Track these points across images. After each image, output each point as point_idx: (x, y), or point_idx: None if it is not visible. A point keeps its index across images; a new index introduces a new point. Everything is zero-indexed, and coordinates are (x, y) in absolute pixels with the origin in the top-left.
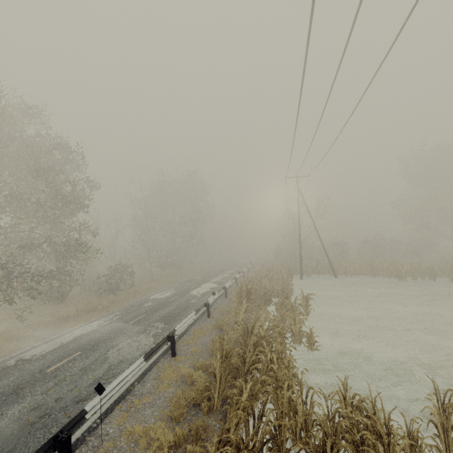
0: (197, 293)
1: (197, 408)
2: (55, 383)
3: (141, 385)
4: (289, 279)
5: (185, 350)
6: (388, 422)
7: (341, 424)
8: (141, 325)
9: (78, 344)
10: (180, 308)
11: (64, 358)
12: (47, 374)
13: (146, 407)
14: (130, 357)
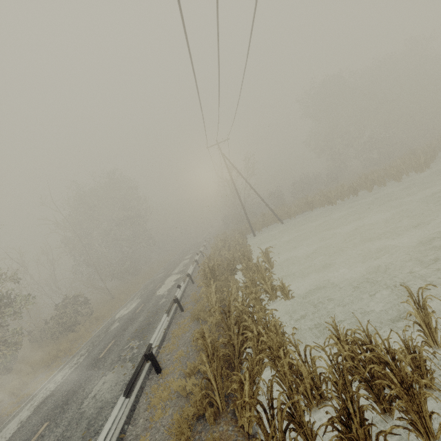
0: (163, 291)
1: (202, 420)
2: None
3: (133, 425)
4: (244, 241)
5: (169, 358)
6: (389, 347)
7: (346, 367)
8: (114, 354)
9: (43, 413)
10: (151, 315)
11: None
12: None
13: None
14: (110, 398)
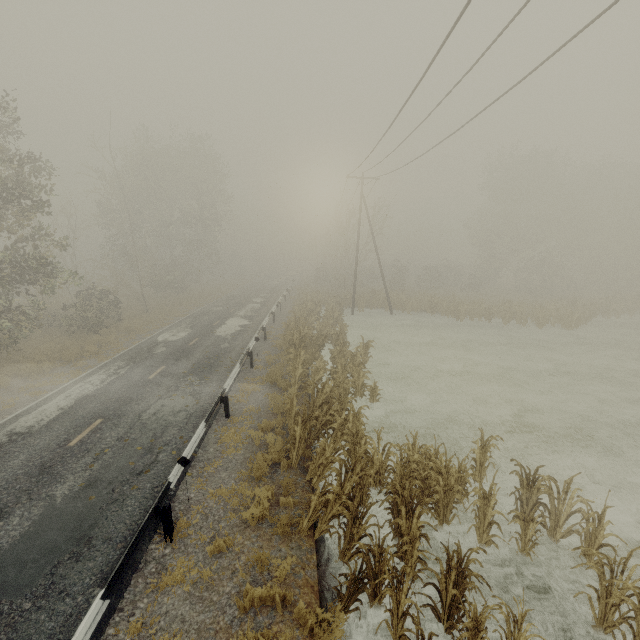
0: (224, 333)
1: (274, 466)
2: (94, 458)
3: (204, 450)
4: (340, 316)
5: (237, 409)
6: (448, 464)
7: (411, 467)
8: (168, 381)
9: (90, 409)
10: (211, 356)
11: (82, 428)
12: (72, 448)
13: (219, 471)
14: (175, 421)
